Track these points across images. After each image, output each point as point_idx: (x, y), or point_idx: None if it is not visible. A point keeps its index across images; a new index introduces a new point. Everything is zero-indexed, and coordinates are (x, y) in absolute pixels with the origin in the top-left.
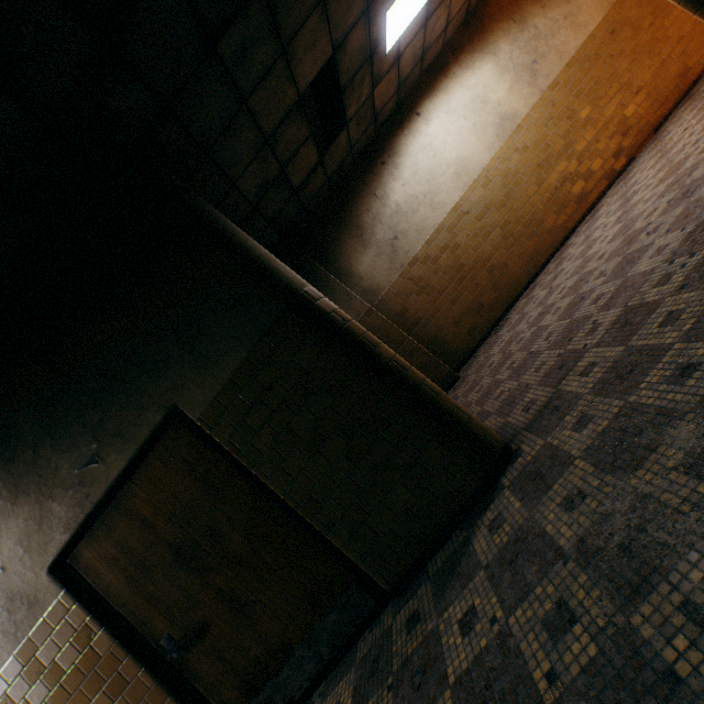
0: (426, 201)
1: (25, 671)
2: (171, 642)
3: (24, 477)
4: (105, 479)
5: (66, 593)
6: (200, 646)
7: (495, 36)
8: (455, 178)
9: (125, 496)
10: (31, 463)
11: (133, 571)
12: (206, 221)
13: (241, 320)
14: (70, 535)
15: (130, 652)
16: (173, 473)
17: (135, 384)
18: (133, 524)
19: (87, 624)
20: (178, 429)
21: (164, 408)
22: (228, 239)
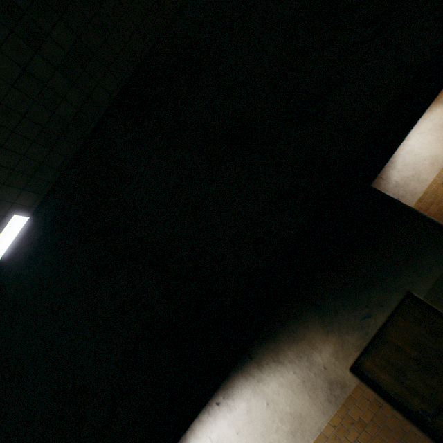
0: (414, 179)
1: (343, 422)
2: (424, 412)
3: (330, 324)
4: (375, 325)
5: (361, 382)
6: (442, 416)
7: (441, 94)
8: (430, 166)
9: (383, 334)
10: (333, 317)
11: (394, 373)
12: (408, 209)
13: (439, 251)
14: (359, 352)
15: (404, 416)
16: (409, 324)
17: (385, 281)
18: (390, 348)
19: (375, 398)
20: (408, 302)
21: (403, 292)
22: (422, 216)
